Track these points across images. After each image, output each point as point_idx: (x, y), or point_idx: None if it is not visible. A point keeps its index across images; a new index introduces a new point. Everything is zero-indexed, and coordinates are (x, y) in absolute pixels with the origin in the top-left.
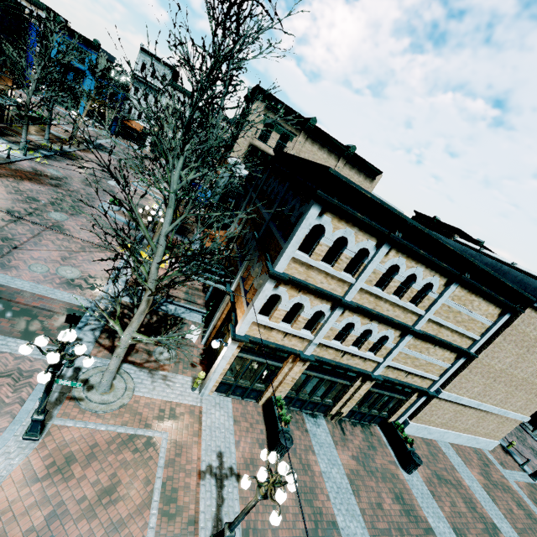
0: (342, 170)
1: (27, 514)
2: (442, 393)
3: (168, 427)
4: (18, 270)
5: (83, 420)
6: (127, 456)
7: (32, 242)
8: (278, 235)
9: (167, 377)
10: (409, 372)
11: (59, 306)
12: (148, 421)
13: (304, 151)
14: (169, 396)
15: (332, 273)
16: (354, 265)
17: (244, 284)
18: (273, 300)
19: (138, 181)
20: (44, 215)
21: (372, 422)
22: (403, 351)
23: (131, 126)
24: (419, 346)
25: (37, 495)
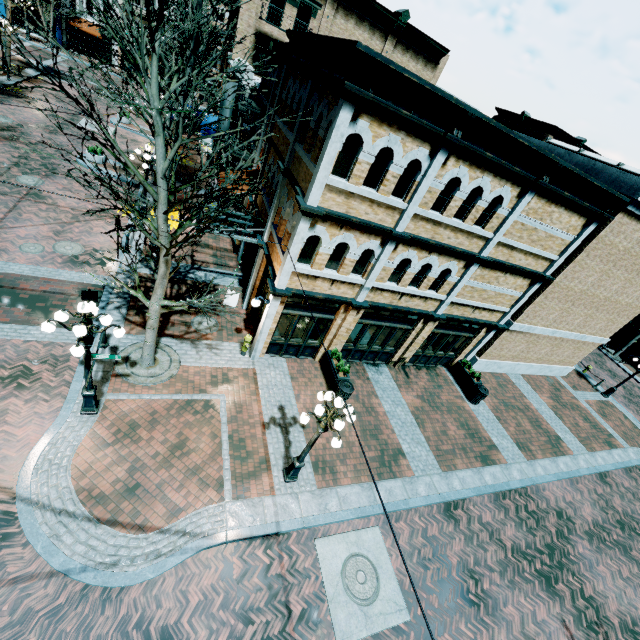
0: (392, 56)
1: (109, 471)
2: (513, 325)
3: (223, 390)
4: (9, 253)
5: (136, 393)
6: (188, 418)
7: (11, 217)
8: (307, 159)
9: (212, 345)
10: (477, 306)
11: (71, 288)
12: (202, 387)
13: (336, 32)
14: (218, 363)
15: (378, 200)
16: (404, 186)
17: (277, 231)
18: (313, 244)
19: (115, 113)
20: (11, 181)
21: (438, 364)
22: (468, 285)
23: (82, 29)
24: (487, 276)
25: (113, 456)
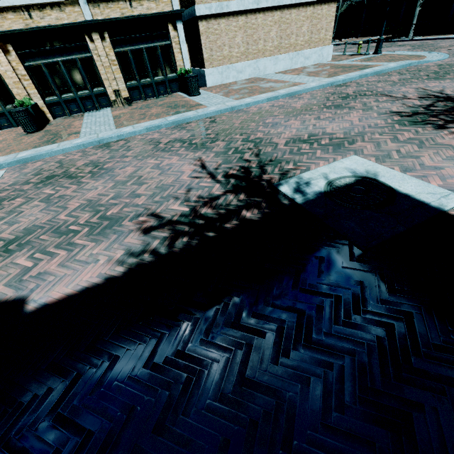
0: None
1: None
2: (196, 7)
3: None
4: None
5: None
6: None
7: None
8: None
9: None
10: None
11: None
12: None
13: None
14: None
15: None
16: None
17: None
18: None
19: None
20: None
21: (169, 92)
22: None
23: None
24: None
25: None
